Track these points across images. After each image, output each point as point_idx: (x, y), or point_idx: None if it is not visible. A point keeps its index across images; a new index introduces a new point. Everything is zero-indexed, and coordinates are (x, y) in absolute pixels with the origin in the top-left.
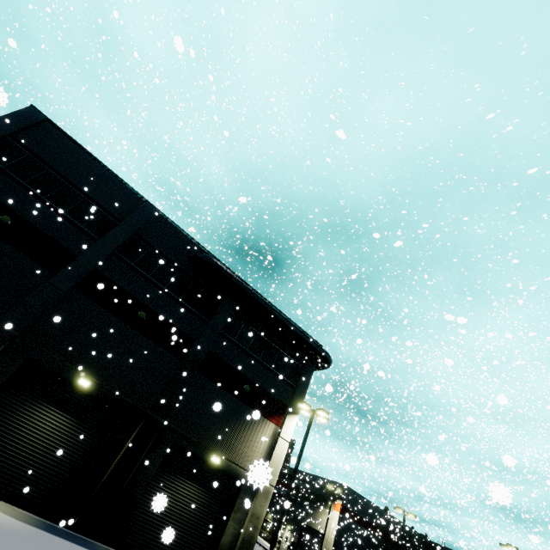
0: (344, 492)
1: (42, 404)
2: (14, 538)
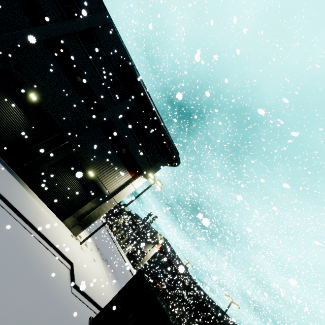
0: (164, 242)
1: (8, 96)
2: None
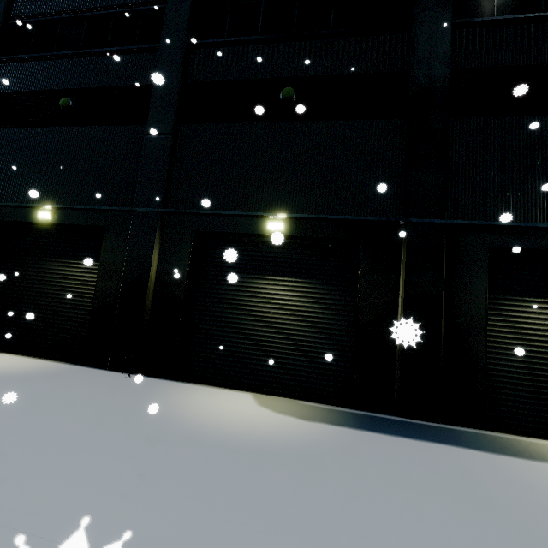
0: None
1: (247, 277)
2: (309, 463)
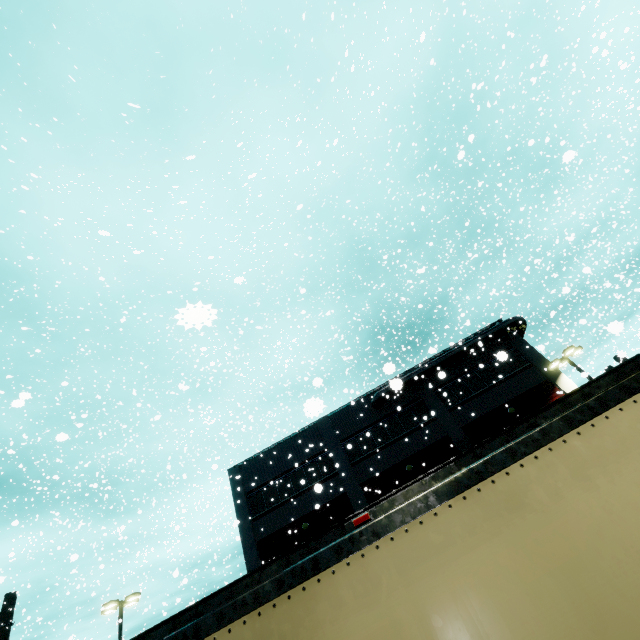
0: None
1: None
2: None
